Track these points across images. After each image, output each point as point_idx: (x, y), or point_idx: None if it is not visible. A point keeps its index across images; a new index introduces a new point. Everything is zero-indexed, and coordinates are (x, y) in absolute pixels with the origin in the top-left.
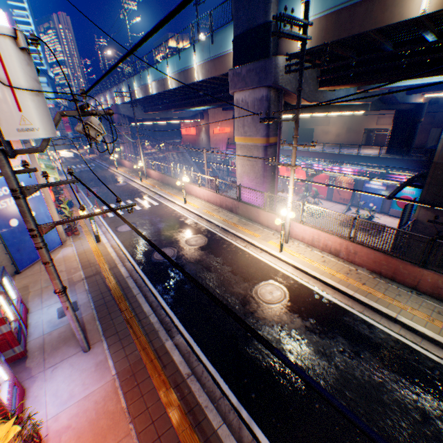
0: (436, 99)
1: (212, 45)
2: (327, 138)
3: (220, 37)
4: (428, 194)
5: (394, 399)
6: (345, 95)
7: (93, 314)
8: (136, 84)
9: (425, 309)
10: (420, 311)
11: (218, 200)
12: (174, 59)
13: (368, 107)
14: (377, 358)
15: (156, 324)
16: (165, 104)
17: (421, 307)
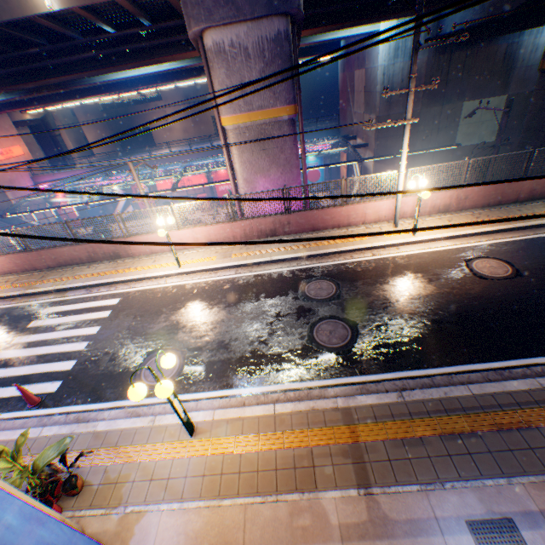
0: None
1: None
2: (175, 137)
3: None
4: (379, 149)
5: None
6: None
7: (532, 485)
8: None
9: (541, 208)
10: None
11: (238, 231)
12: None
13: None
14: None
15: None
16: None
17: (539, 209)
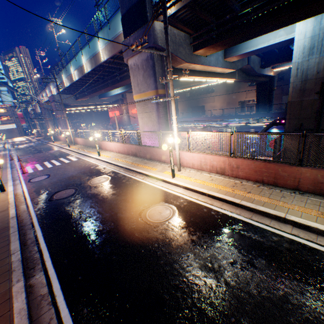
0: (281, 77)
1: (109, 30)
2: (215, 111)
3: (114, 22)
4: (290, 127)
5: (305, 320)
6: (215, 61)
7: None
8: (64, 76)
9: (312, 205)
10: (308, 208)
11: (125, 149)
12: (86, 49)
13: (236, 77)
14: (274, 264)
15: (15, 263)
16: (89, 90)
17: (308, 204)
